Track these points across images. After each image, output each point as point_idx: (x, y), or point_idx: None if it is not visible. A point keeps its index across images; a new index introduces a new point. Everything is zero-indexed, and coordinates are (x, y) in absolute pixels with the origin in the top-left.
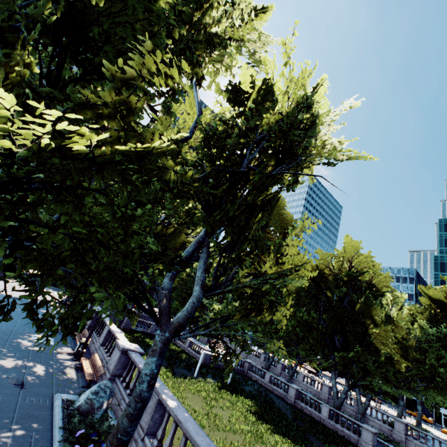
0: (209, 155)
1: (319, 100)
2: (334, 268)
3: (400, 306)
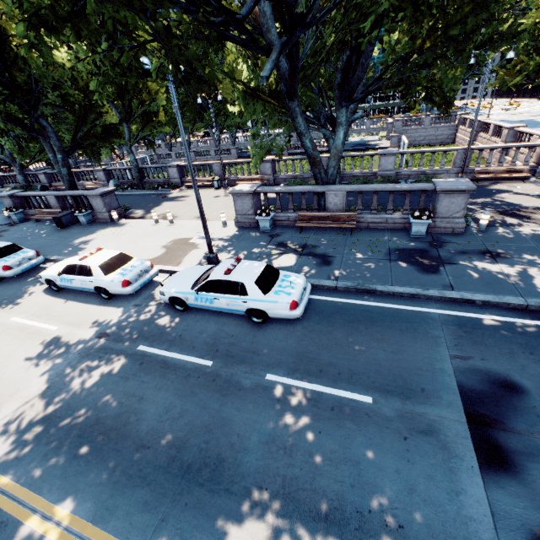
0: None
1: None
2: None
3: None
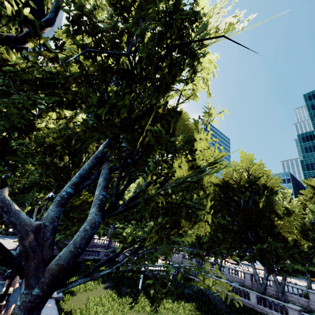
0: (84, 46)
1: (201, 12)
2: (236, 178)
3: (289, 200)
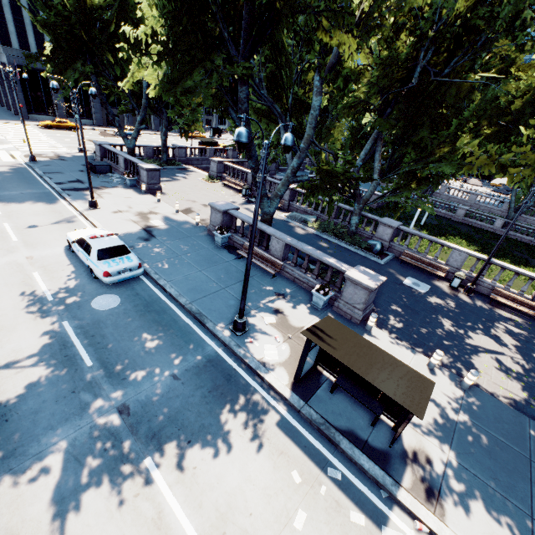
0: None
1: None
2: None
3: None
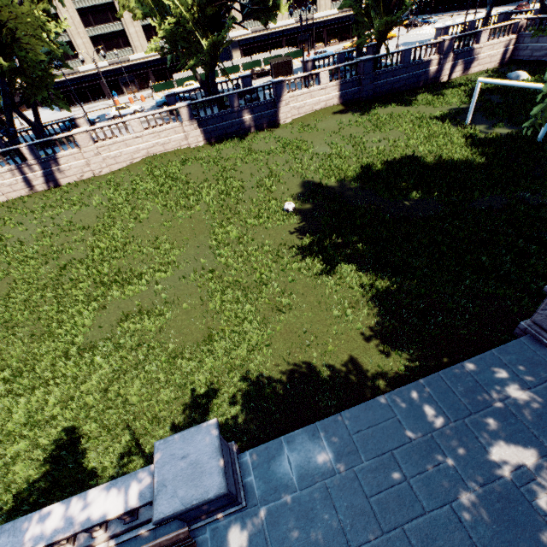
0: None
1: None
2: None
3: None
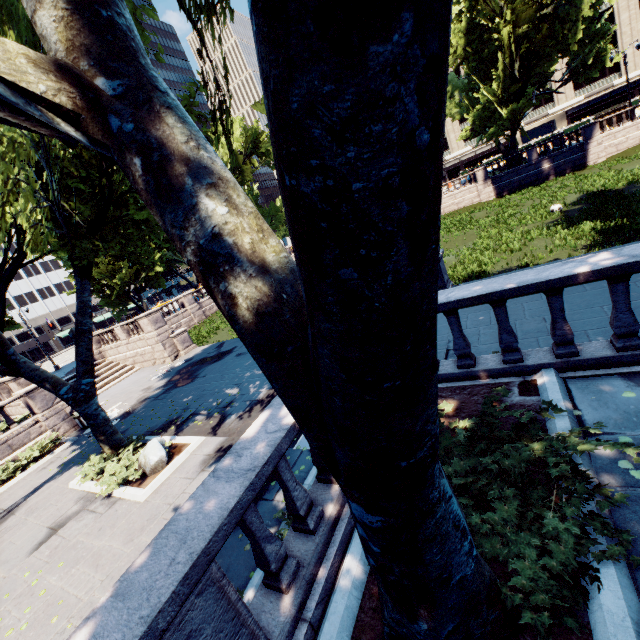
0: None
1: None
2: None
3: None
